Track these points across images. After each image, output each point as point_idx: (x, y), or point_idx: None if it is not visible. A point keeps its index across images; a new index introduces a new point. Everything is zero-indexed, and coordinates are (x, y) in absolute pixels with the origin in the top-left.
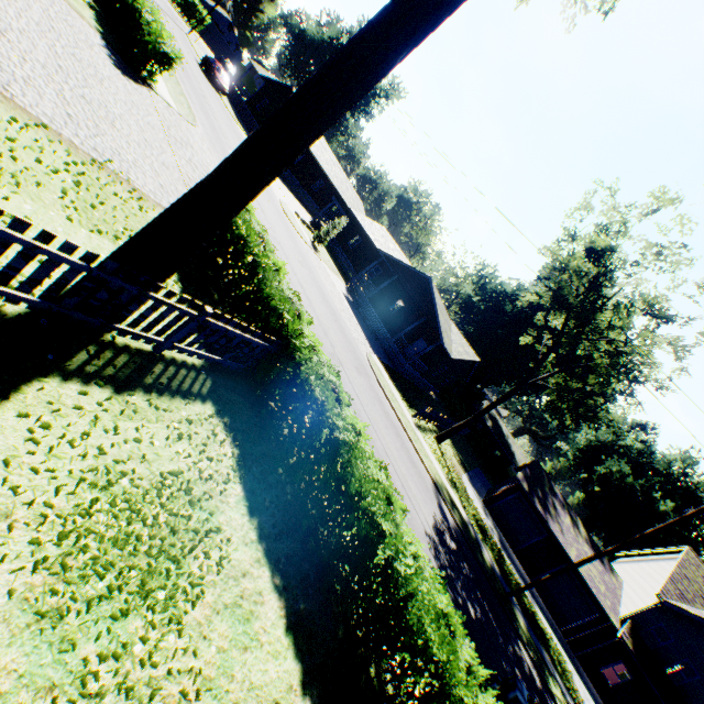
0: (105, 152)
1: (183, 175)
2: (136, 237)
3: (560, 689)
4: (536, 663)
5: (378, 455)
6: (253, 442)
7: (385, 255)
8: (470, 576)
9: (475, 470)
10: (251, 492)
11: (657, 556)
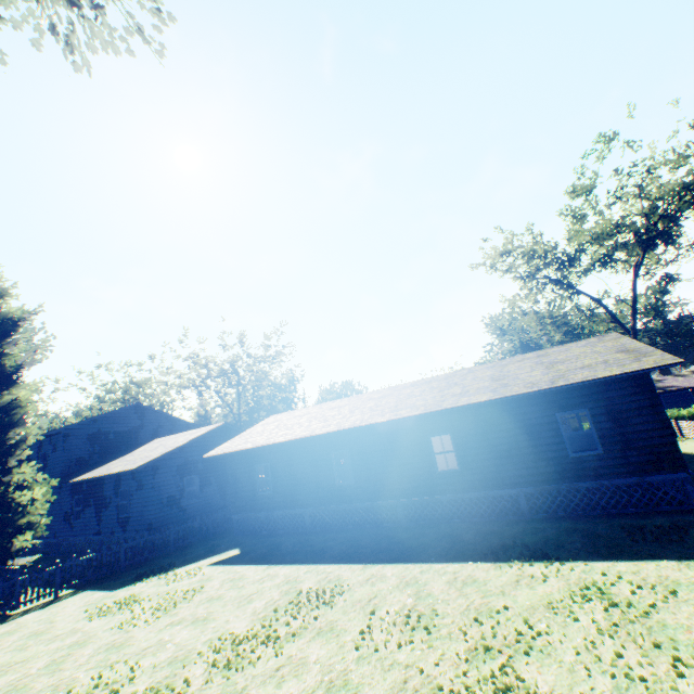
0: None
1: None
2: None
3: None
4: None
5: None
6: None
7: None
8: None
9: None
10: None
11: None
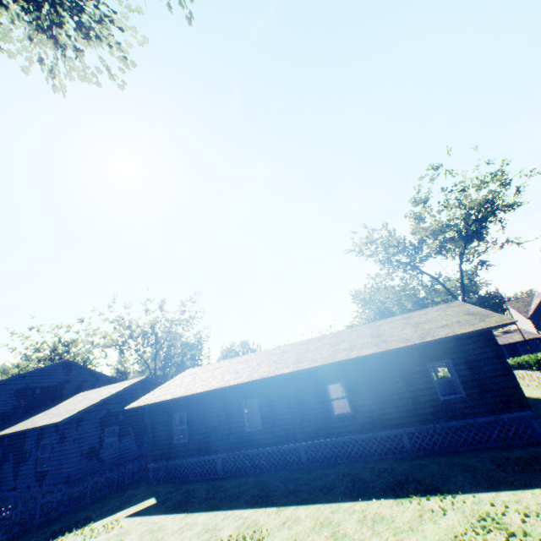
0: None
1: None
2: None
3: None
4: None
5: None
6: None
7: None
8: None
9: None
10: None
11: (507, 312)
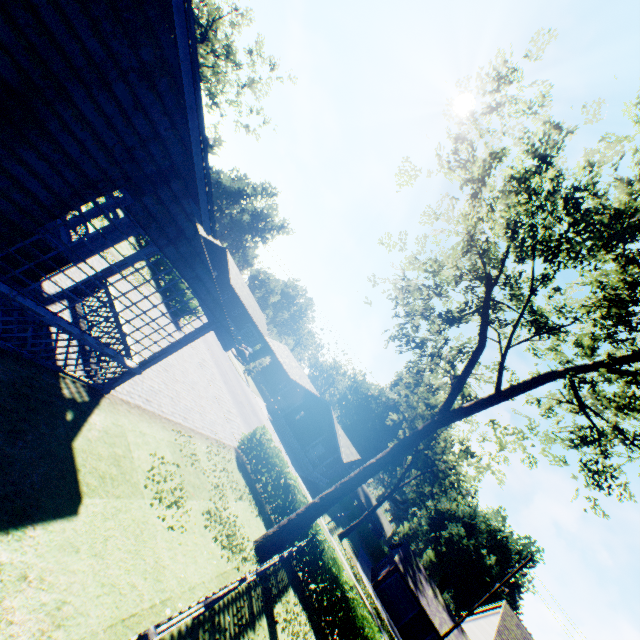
0: (212, 427)
1: (217, 399)
2: (289, 525)
3: None
4: None
5: None
6: (305, 603)
7: (296, 382)
8: None
9: (360, 551)
10: (316, 636)
11: (488, 611)
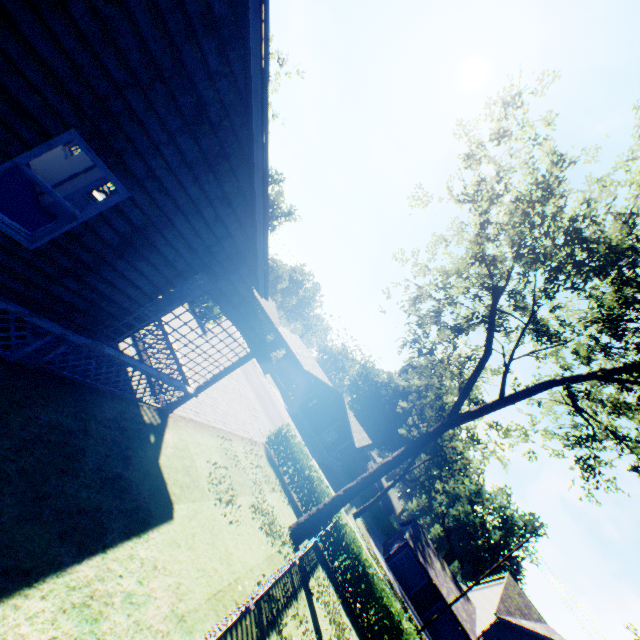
0: (244, 427)
1: (244, 399)
2: (318, 514)
3: None
4: None
5: None
6: (331, 577)
7: (309, 373)
8: None
9: (372, 528)
10: (342, 604)
11: (492, 581)
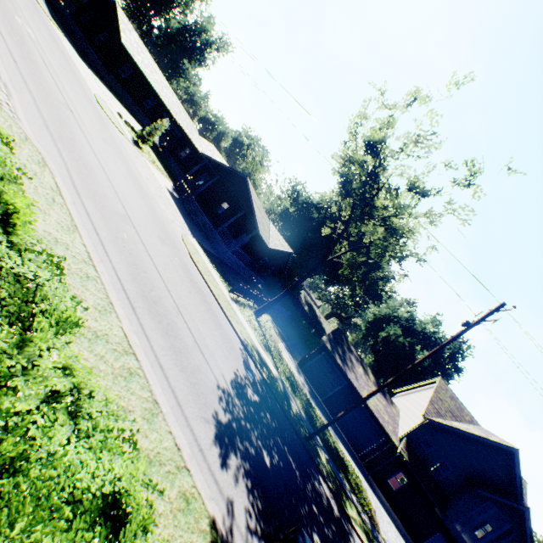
0: None
1: None
2: None
3: (356, 509)
4: (335, 493)
5: (165, 311)
6: None
7: (208, 159)
8: (271, 425)
9: (294, 341)
10: None
11: (421, 387)
